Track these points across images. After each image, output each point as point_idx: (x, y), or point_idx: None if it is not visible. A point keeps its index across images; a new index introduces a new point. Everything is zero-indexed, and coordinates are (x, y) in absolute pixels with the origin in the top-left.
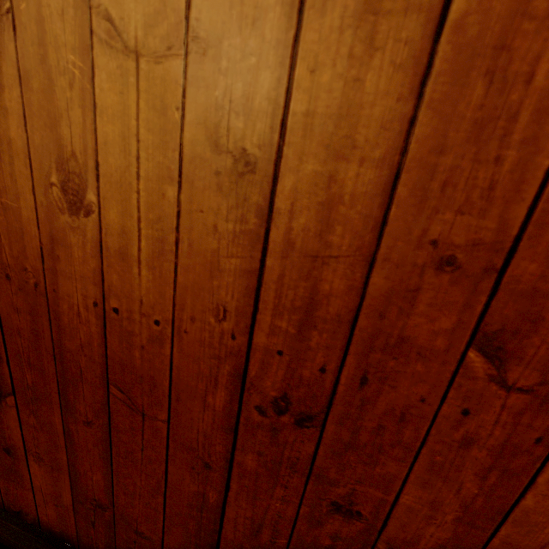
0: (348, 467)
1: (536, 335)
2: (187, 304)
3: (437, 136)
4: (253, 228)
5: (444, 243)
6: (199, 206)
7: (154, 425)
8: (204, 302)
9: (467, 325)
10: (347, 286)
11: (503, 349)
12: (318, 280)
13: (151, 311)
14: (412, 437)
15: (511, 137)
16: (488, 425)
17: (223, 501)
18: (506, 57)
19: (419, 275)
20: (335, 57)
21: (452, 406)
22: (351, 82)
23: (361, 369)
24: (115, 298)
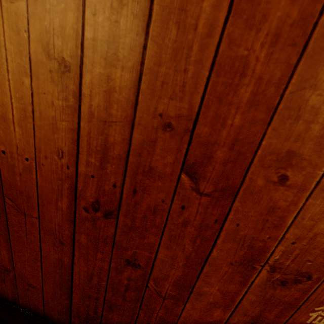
0: (132, 240)
1: (210, 165)
2: (42, 148)
3: (157, 56)
4: (72, 104)
5: (165, 115)
6: (43, 90)
7: (31, 220)
8: (51, 147)
9: (180, 160)
10: (122, 138)
11: (196, 173)
12: (108, 135)
13: (23, 153)
14: (160, 222)
15: (190, 59)
16: (193, 214)
17: (72, 262)
18: (184, 15)
19: (155, 133)
20: (104, 7)
21: (177, 204)
22: (113, 23)
23: (133, 185)
24: (2, 144)
